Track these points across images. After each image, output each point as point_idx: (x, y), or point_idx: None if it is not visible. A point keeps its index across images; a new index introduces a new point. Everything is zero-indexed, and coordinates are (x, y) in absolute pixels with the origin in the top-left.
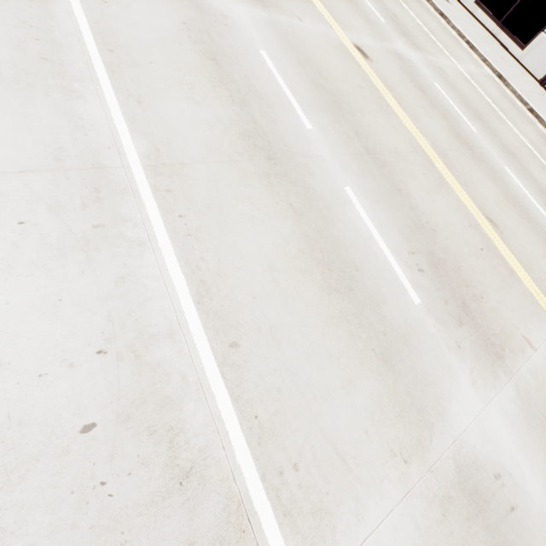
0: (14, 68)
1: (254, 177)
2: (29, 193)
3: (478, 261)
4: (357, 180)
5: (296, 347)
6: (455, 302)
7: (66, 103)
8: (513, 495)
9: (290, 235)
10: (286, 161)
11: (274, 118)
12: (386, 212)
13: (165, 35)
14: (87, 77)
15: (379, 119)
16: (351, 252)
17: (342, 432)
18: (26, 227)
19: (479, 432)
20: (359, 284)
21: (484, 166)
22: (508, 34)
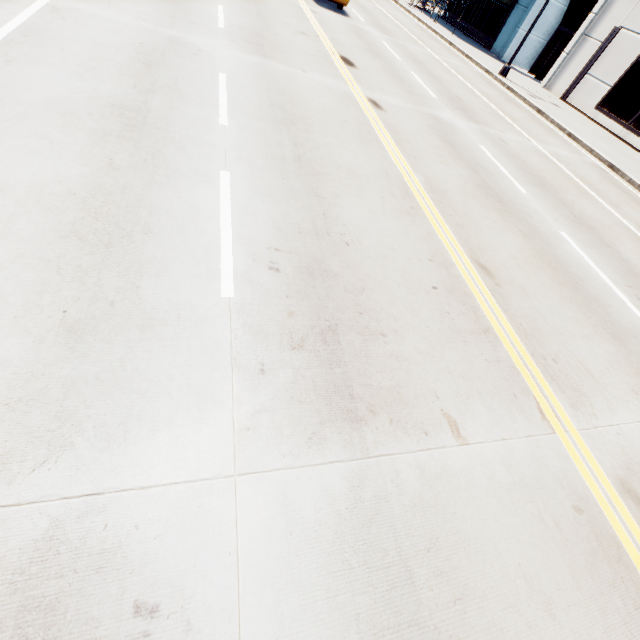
0: None
1: (86, 130)
2: None
3: (413, 296)
4: (251, 171)
5: None
6: (312, 320)
7: None
8: None
9: (73, 178)
10: (152, 133)
11: (178, 107)
12: (272, 205)
13: (107, 43)
14: None
15: (348, 145)
16: (160, 217)
17: None
18: None
19: (178, 506)
20: (133, 245)
21: (515, 221)
22: (639, 135)
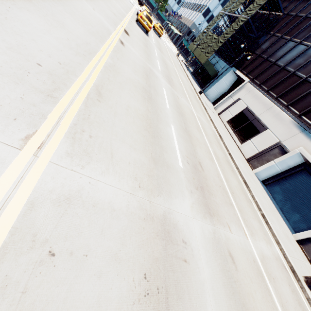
0: None
1: None
2: None
3: (8, 50)
4: None
5: None
6: None
7: None
8: None
9: None
10: None
11: None
12: None
13: None
14: None
15: (78, 25)
16: None
17: None
18: None
19: None
20: None
21: (149, 105)
22: (236, 136)
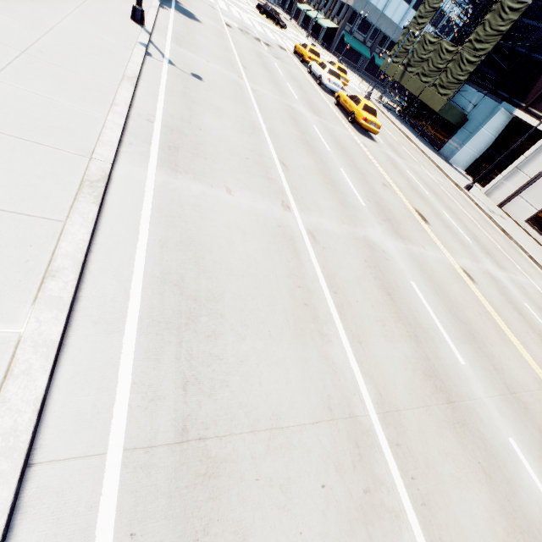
0: (293, 315)
1: (445, 425)
2: (321, 448)
3: None
4: (513, 428)
5: None
6: None
7: (323, 347)
8: None
9: (491, 506)
10: (460, 405)
11: (438, 353)
12: None
13: (358, 273)
14: (328, 319)
15: (503, 349)
16: None
17: None
18: (326, 491)
19: None
20: None
21: None
22: None
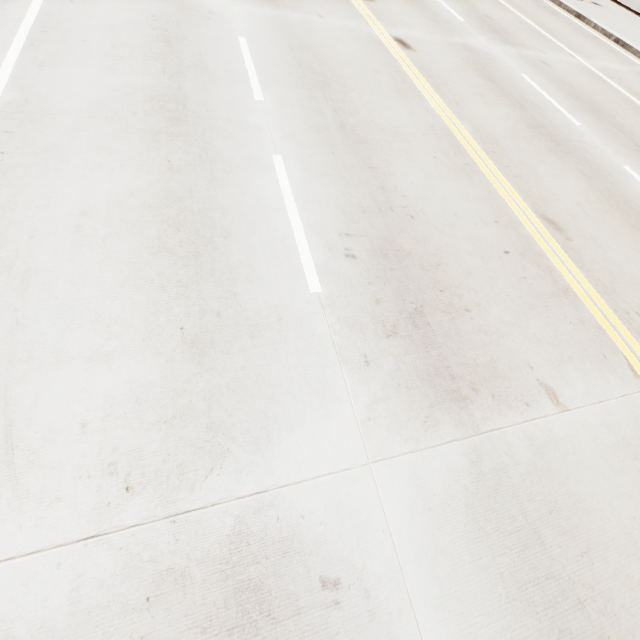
0: None
1: (136, 132)
2: None
3: (487, 265)
4: (300, 151)
5: (50, 297)
6: (398, 305)
7: None
8: (352, 632)
9: (142, 188)
10: (196, 124)
11: (211, 88)
12: (331, 186)
13: (121, 23)
14: None
15: (387, 100)
16: (232, 217)
17: (40, 412)
18: None
19: (330, 495)
20: (217, 252)
21: (573, 161)
22: None
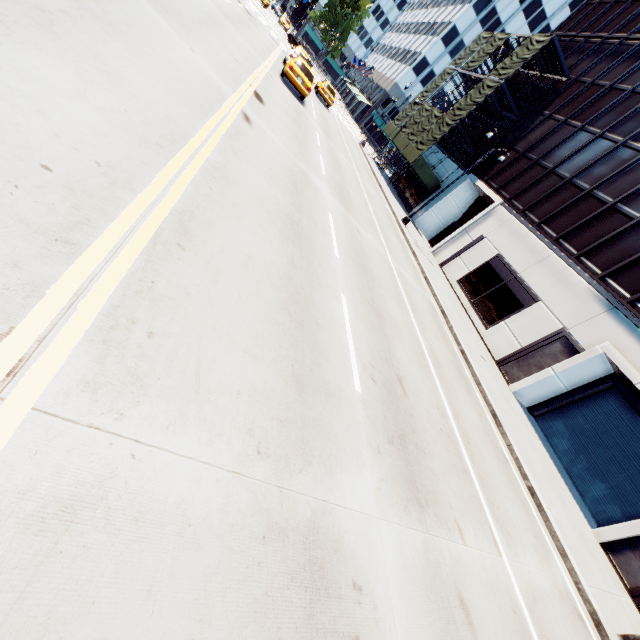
0: None
1: None
2: None
3: None
4: None
5: None
6: None
7: None
8: None
9: None
10: None
11: None
12: None
13: None
14: None
15: (155, 81)
16: None
17: None
18: None
19: None
20: None
21: (296, 252)
22: (476, 312)
